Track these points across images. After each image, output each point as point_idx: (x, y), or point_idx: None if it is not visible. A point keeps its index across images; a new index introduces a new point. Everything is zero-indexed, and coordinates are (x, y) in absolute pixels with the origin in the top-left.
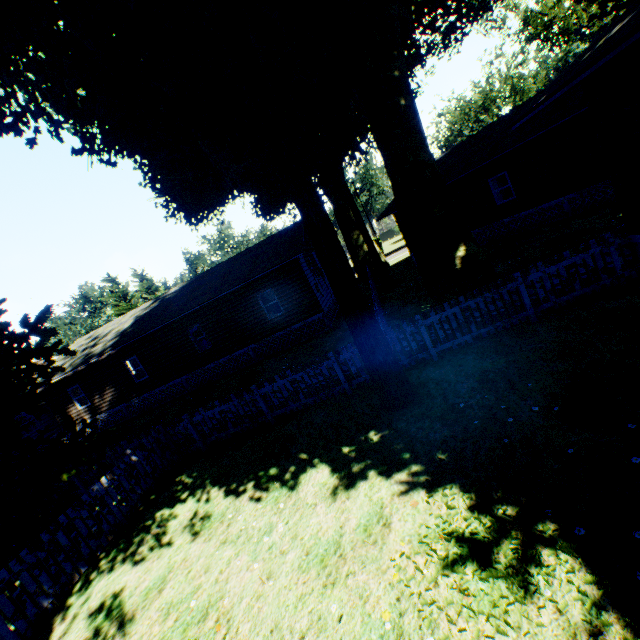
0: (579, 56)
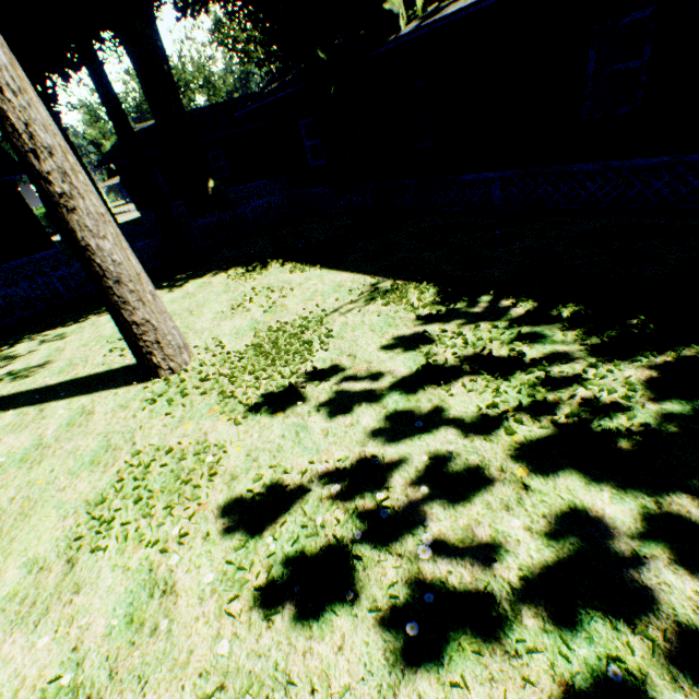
0: (262, 89)
